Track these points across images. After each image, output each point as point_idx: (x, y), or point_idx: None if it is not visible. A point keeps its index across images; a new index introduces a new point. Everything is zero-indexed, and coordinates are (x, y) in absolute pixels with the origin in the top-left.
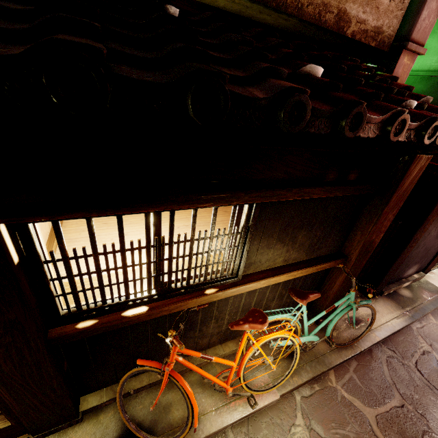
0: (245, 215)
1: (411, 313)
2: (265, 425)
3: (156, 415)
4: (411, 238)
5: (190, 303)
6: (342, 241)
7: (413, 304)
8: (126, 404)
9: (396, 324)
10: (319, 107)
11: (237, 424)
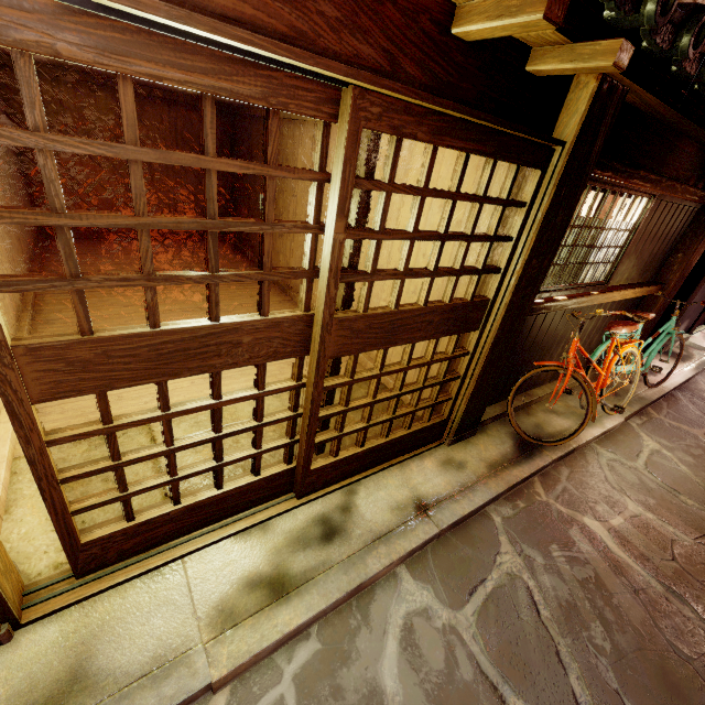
0: (641, 210)
1: (694, 365)
2: (621, 441)
3: (534, 430)
4: (704, 274)
5: (585, 300)
6: (660, 268)
7: (691, 359)
8: (501, 425)
9: (686, 373)
10: None
11: (597, 441)
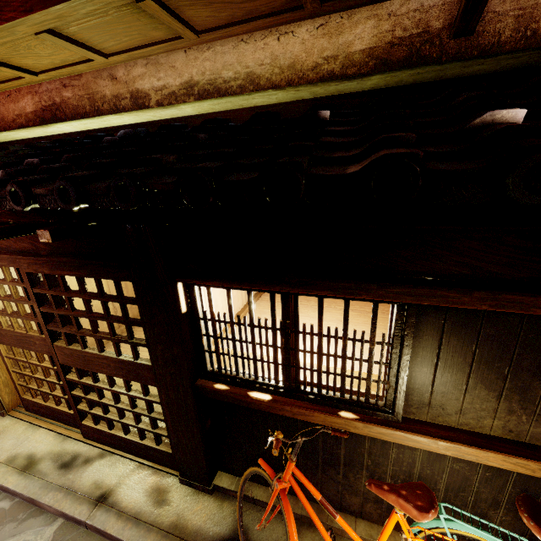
0: (393, 319)
1: None
2: None
3: None
4: None
5: (317, 417)
6: None
7: None
8: (248, 510)
9: None
10: (452, 168)
11: None
